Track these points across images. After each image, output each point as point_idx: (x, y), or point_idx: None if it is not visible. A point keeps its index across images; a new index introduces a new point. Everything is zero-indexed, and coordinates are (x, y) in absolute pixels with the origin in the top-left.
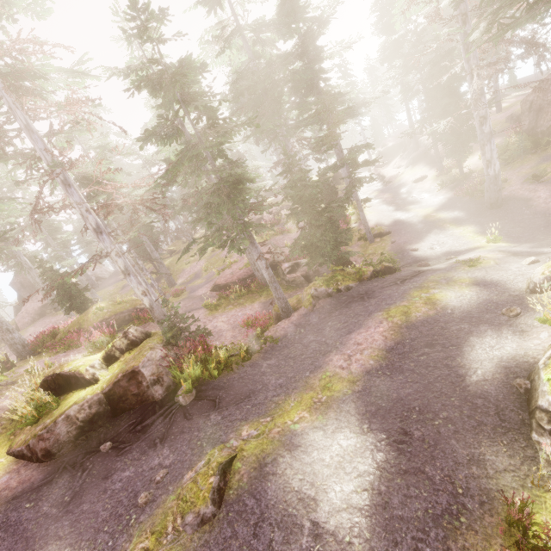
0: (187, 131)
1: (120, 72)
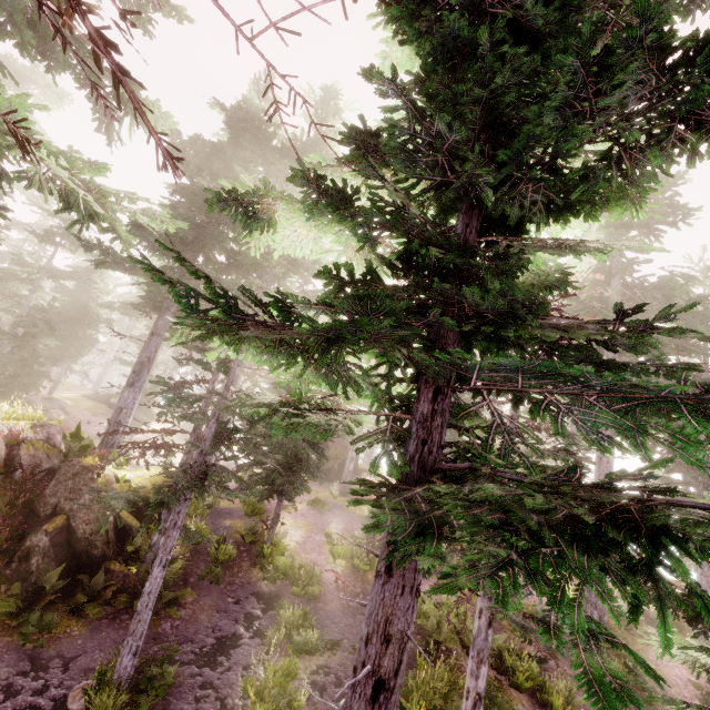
0: (51, 262)
1: (46, 210)
